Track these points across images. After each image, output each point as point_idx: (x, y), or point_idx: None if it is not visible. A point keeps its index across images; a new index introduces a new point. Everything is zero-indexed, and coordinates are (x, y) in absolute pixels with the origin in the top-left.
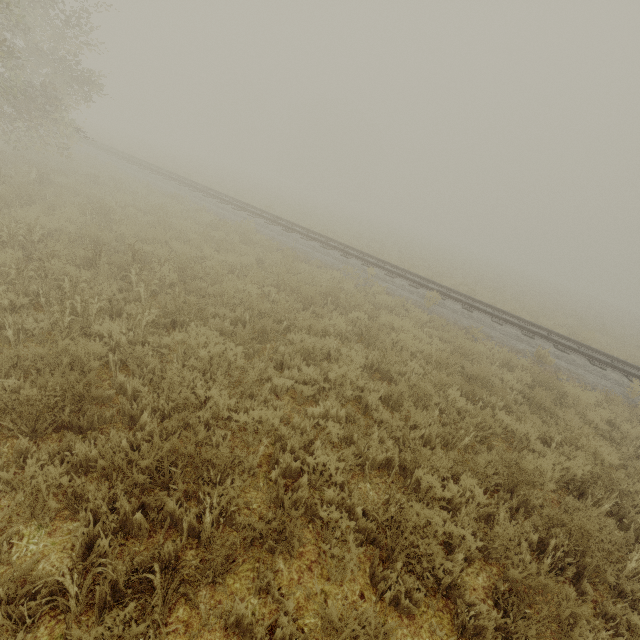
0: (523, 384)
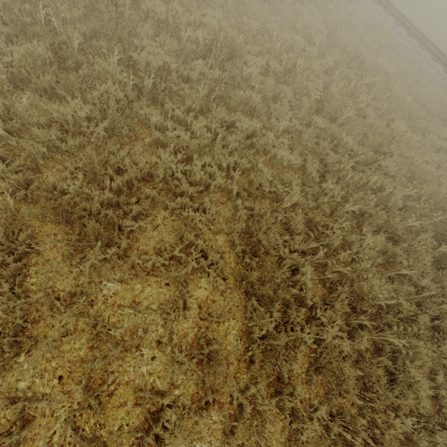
0: None
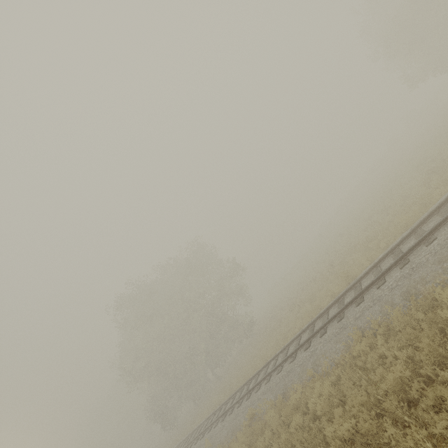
0: None
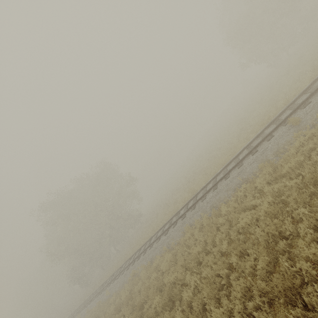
0: None
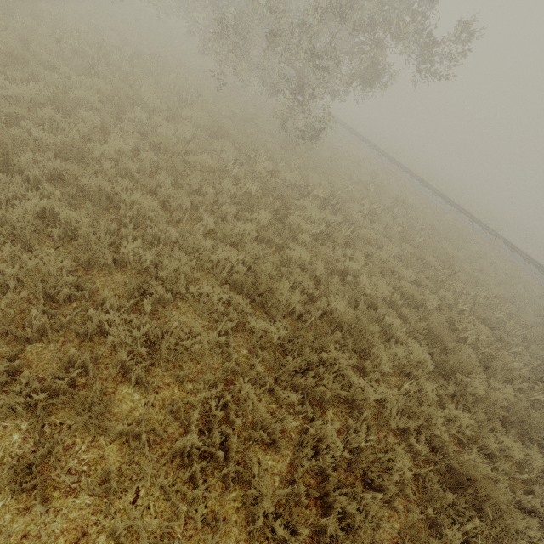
0: (539, 292)
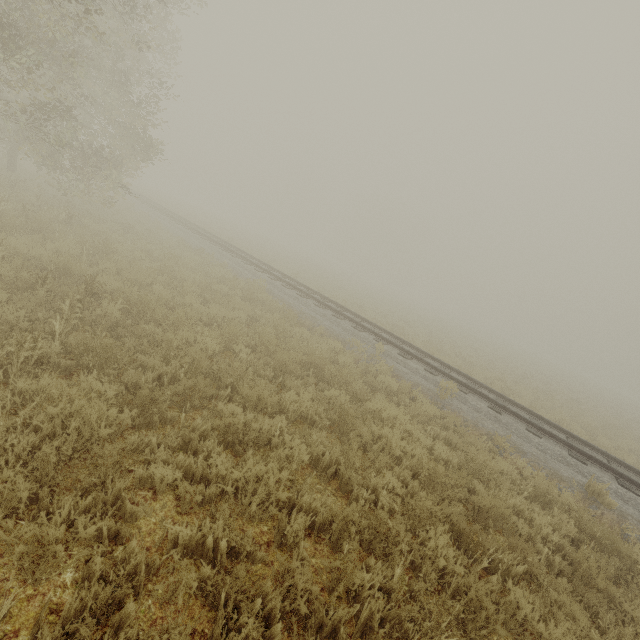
0: (563, 535)
